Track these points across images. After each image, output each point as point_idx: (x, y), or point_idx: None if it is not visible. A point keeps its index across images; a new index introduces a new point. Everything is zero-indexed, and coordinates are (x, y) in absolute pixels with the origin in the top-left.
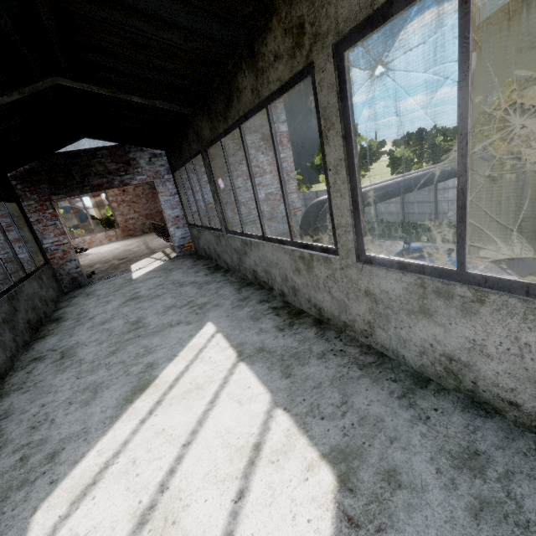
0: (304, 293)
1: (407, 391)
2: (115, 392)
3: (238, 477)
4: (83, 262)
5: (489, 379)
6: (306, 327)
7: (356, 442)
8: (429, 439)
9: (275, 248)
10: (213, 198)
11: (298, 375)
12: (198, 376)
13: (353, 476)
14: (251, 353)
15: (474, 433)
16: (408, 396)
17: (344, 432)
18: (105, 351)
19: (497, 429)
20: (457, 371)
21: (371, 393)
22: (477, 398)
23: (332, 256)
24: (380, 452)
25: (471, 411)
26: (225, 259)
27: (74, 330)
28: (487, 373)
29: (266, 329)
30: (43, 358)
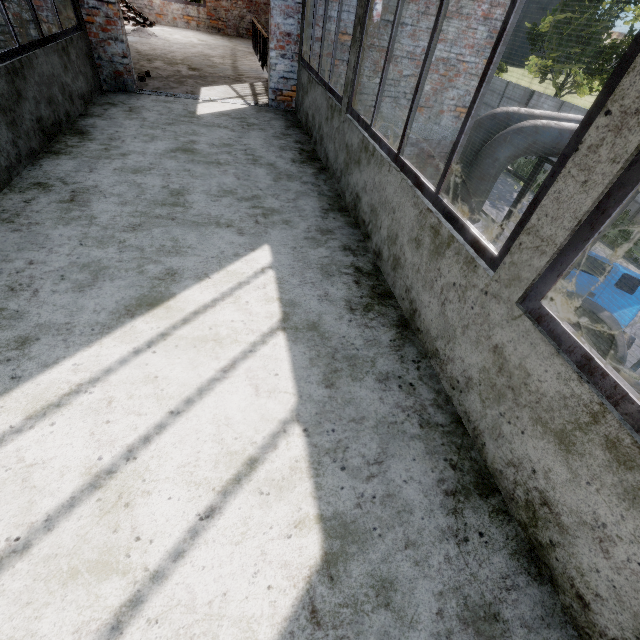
0: (407, 276)
1: (461, 490)
2: (119, 291)
3: (215, 490)
4: (141, 46)
5: (577, 562)
6: (385, 323)
7: (366, 523)
8: (452, 567)
9: (405, 187)
10: (353, 34)
11: (342, 391)
12: (223, 323)
13: (341, 563)
14: (299, 325)
15: (508, 591)
16: (458, 497)
17: (359, 502)
18: (125, 219)
19: (539, 602)
20: (542, 518)
21: (417, 467)
22: (541, 553)
23: (482, 264)
24: (387, 552)
25: (521, 561)
26: (328, 150)
27: (98, 163)
28: (582, 556)
29: (333, 298)
30: (48, 189)
